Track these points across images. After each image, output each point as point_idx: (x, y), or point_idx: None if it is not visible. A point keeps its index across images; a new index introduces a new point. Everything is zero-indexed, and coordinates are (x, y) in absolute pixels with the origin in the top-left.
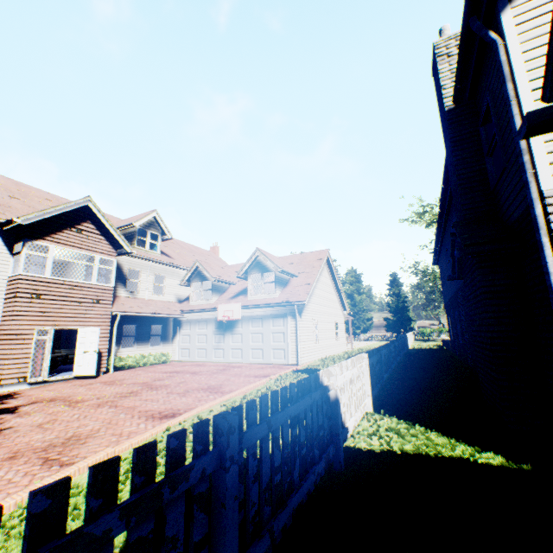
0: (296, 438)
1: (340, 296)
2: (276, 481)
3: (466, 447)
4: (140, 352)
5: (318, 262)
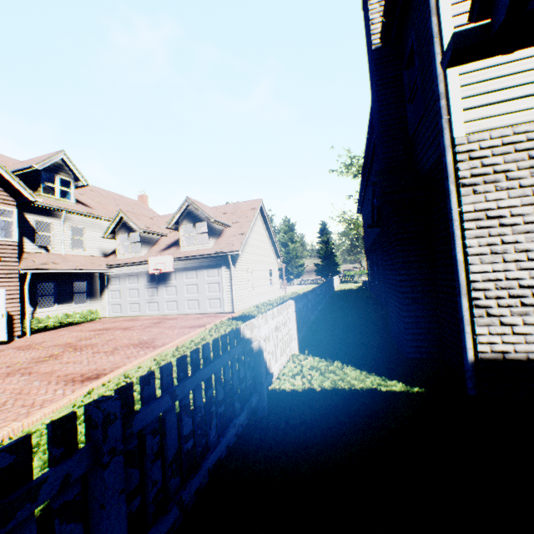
0: (213, 398)
1: (274, 245)
2: (187, 449)
3: (375, 377)
4: (63, 311)
5: (252, 211)
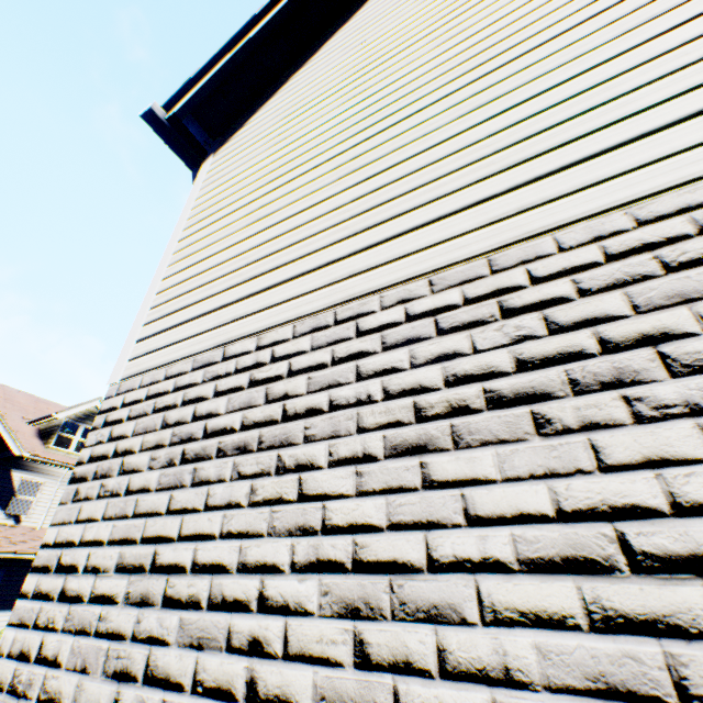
0: None
1: None
2: None
3: None
4: None
5: None
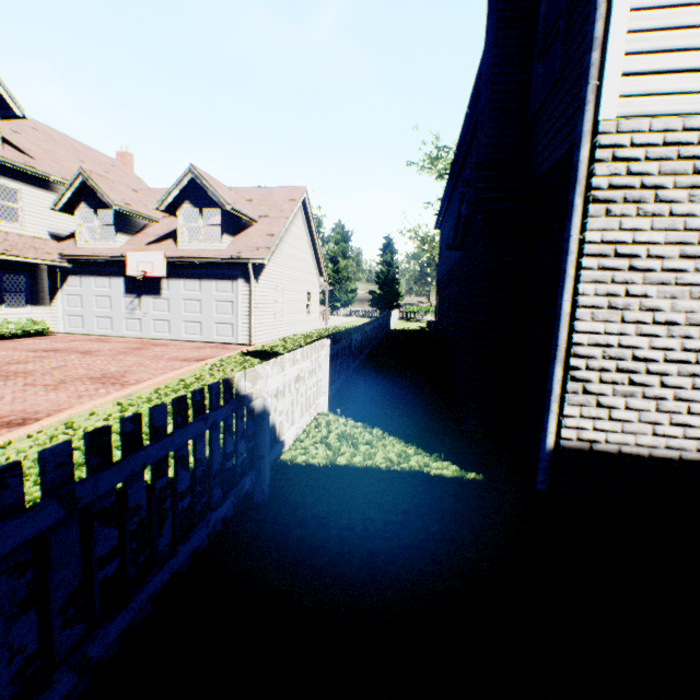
0: (167, 490)
1: (317, 258)
2: (105, 577)
3: (423, 454)
4: None
5: (290, 204)
